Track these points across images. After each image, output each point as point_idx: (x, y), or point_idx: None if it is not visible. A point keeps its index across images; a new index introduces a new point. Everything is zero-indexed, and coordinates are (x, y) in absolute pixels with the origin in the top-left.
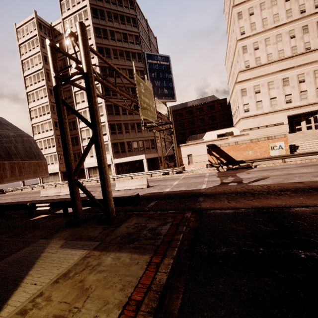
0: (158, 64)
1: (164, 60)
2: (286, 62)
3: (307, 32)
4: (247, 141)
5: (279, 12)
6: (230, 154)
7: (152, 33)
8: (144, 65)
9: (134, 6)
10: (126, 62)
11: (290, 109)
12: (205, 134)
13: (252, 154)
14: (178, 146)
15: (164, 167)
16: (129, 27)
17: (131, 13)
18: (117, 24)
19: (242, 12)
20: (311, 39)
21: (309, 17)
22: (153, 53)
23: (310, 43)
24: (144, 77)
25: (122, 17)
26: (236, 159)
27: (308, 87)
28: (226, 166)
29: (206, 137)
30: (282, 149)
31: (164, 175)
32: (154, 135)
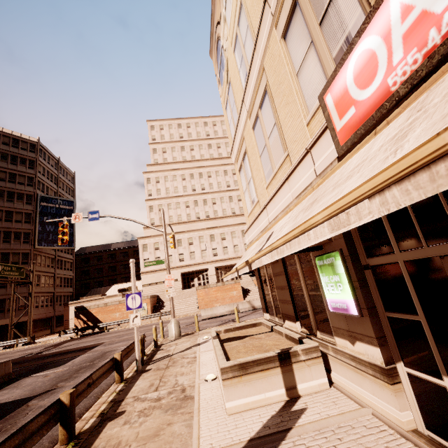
0: (56, 207)
1: (66, 204)
2: (182, 225)
3: (197, 205)
4: (116, 303)
5: (178, 186)
6: (98, 317)
7: (68, 170)
8: (34, 207)
9: (36, 149)
10: (6, 203)
11: (183, 267)
12: (111, 288)
13: (120, 316)
14: (66, 304)
15: (10, 337)
16: (22, 167)
17: (30, 155)
18: (4, 163)
19: (150, 178)
20: (200, 211)
21: (198, 195)
22: (52, 196)
23: (200, 214)
24: (31, 221)
25: (15, 158)
26: (104, 322)
27: (196, 249)
28: (92, 331)
29: (111, 291)
30: (145, 310)
31: (5, 349)
32: (28, 291)
